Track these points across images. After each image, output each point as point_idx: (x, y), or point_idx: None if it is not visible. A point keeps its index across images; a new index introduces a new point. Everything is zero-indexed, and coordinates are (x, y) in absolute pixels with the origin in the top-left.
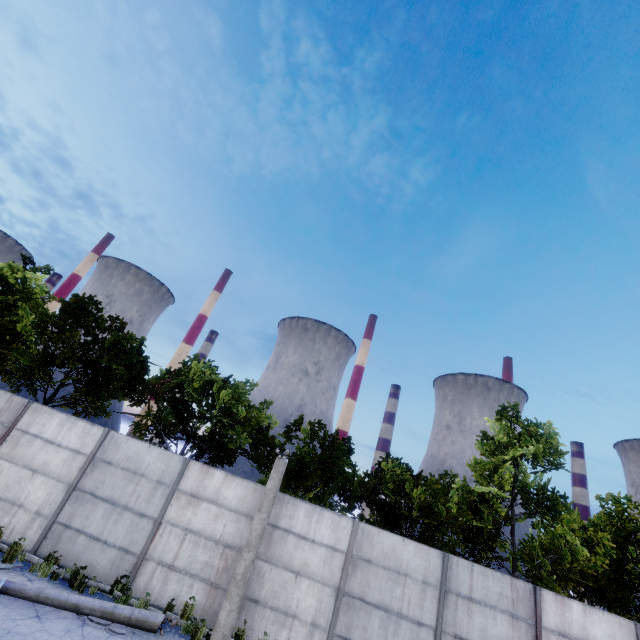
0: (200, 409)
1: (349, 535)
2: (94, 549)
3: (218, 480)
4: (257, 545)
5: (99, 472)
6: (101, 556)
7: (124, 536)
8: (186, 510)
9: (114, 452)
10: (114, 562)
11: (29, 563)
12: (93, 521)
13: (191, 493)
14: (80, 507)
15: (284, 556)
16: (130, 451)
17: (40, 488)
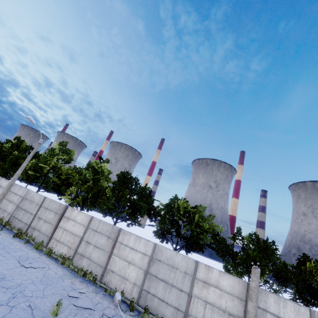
0: (184, 224)
1: None
2: (162, 306)
3: (216, 274)
4: None
5: (156, 265)
6: (166, 310)
7: (175, 301)
8: (203, 290)
9: (160, 255)
10: (173, 314)
11: (138, 310)
12: (159, 291)
13: (203, 280)
14: (151, 283)
15: None
16: (168, 255)
17: (133, 271)
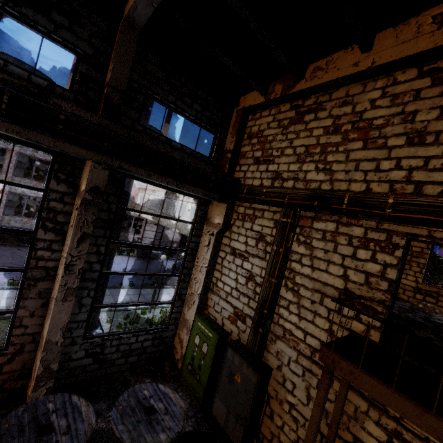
0: None
1: None
2: None
3: None
4: None
5: None
6: None
7: None
8: None
9: None
10: None
11: None
12: None
13: None
14: None
15: None
16: None
17: None
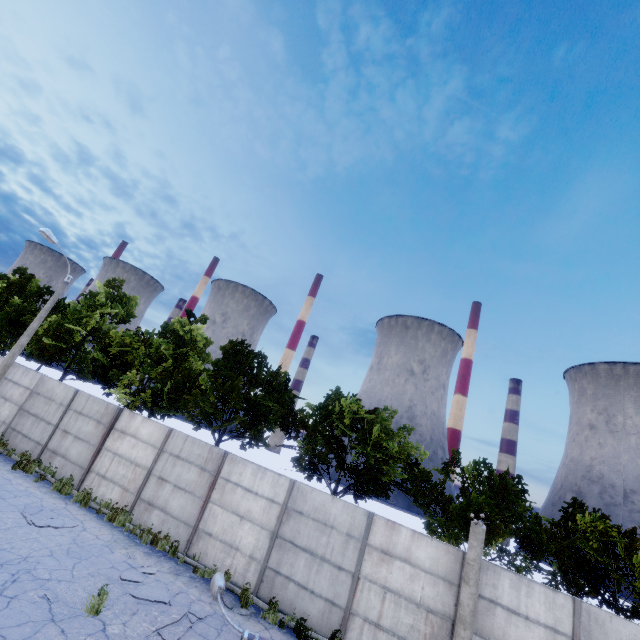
0: (351, 443)
1: (571, 616)
2: (304, 597)
3: (406, 537)
4: (472, 622)
5: (293, 521)
6: (311, 605)
7: (327, 587)
8: (380, 567)
9: (302, 502)
10: (324, 613)
11: (256, 606)
12: (298, 569)
13: (381, 549)
14: (284, 554)
15: (495, 631)
16: (316, 502)
17: (249, 533)
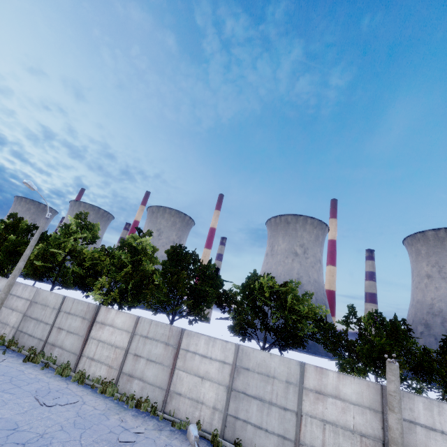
0: (272, 310)
1: None
2: (260, 435)
3: (333, 379)
4: (403, 442)
5: (243, 376)
6: (267, 441)
7: (278, 425)
8: (317, 404)
9: (247, 361)
10: (278, 446)
11: None
12: (252, 414)
13: (315, 390)
14: (239, 403)
15: (419, 446)
16: (258, 359)
17: (209, 390)
